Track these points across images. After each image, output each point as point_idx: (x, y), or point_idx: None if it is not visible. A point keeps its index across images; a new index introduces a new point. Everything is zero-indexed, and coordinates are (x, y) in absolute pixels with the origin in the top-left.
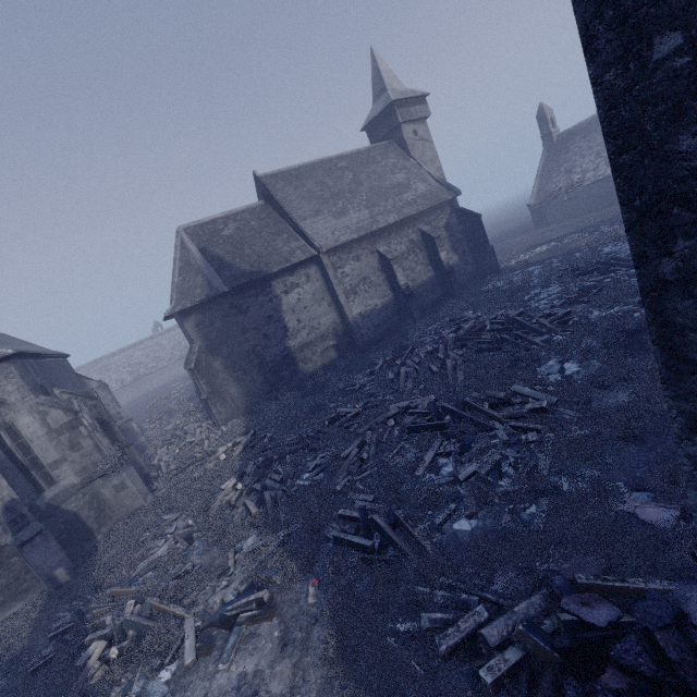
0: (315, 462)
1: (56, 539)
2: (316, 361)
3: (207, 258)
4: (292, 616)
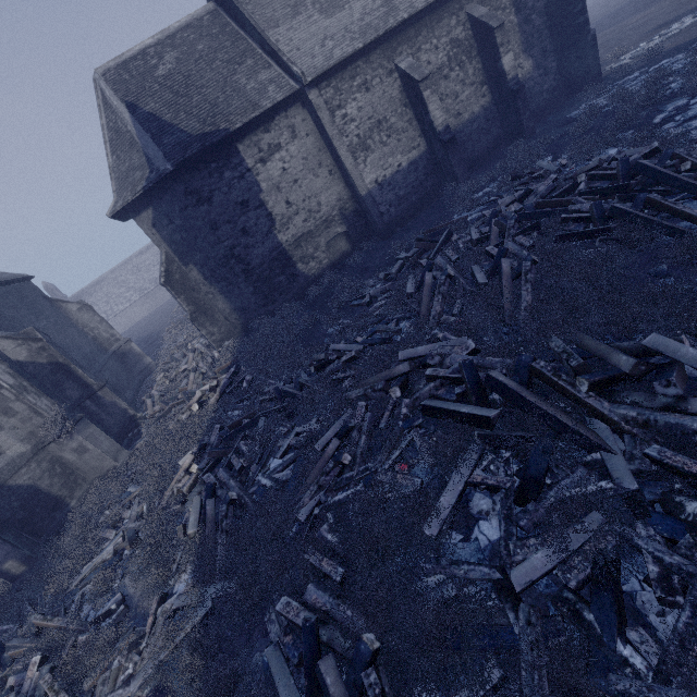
0: (287, 442)
1: None
2: (320, 257)
3: (139, 119)
4: None
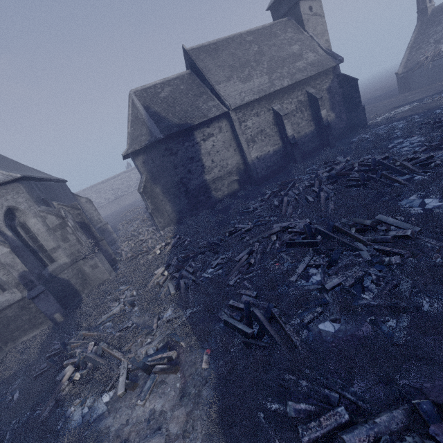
0: (217, 261)
1: (53, 296)
2: (224, 190)
3: (149, 114)
4: (190, 375)
